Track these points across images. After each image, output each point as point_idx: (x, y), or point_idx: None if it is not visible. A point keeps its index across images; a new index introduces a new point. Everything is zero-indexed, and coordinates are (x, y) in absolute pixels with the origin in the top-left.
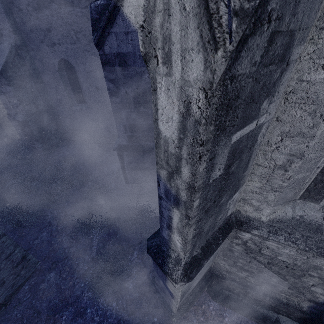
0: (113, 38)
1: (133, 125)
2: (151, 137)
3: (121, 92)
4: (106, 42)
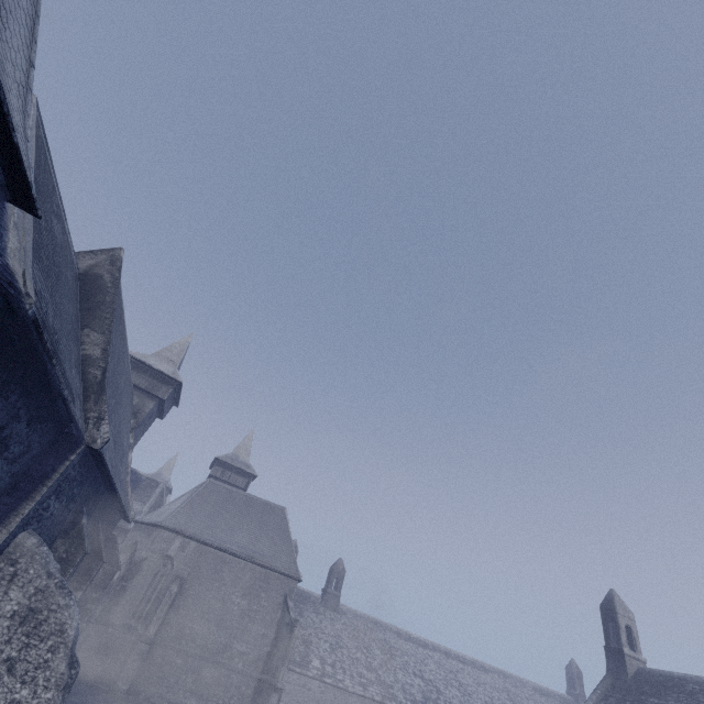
0: None
1: None
2: None
3: None
4: None
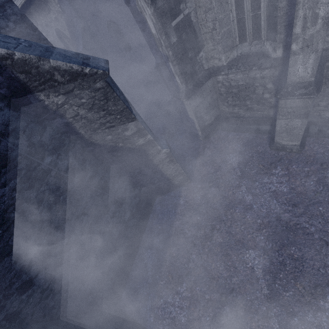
0: None
1: None
2: None
3: (147, 27)
4: None
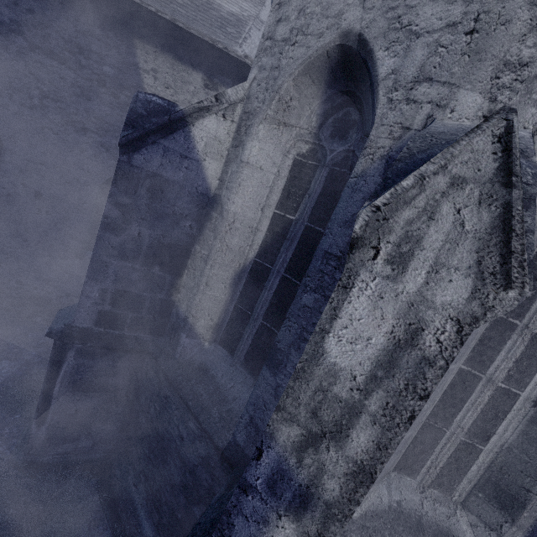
0: (158, 151)
1: (125, 293)
2: (150, 325)
3: (130, 230)
4: (143, 149)
